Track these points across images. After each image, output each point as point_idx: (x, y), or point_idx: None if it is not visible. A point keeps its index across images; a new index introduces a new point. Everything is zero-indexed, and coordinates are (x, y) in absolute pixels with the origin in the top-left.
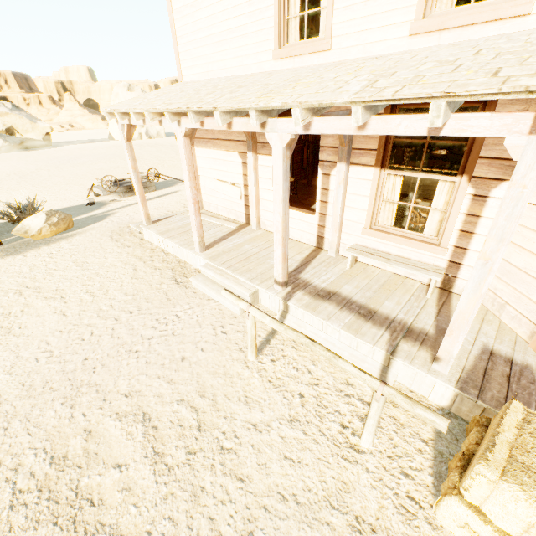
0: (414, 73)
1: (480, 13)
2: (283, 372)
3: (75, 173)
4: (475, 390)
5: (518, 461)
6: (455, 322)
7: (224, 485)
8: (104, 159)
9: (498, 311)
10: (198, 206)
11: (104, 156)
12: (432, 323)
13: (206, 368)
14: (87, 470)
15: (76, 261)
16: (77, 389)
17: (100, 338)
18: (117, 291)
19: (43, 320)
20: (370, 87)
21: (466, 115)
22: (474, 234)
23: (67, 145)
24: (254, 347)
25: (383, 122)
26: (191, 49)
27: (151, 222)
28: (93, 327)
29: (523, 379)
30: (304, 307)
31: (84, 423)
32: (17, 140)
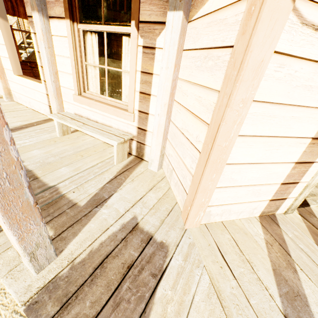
0: None
1: None
2: None
3: None
4: (55, 306)
5: None
6: None
7: None
8: None
9: (170, 177)
10: None
11: None
12: (93, 192)
13: None
14: None
15: None
16: None
17: None
18: None
19: None
20: None
21: None
22: (151, 95)
23: None
24: None
25: None
26: None
27: None
28: None
29: (146, 270)
30: None
31: None
32: None
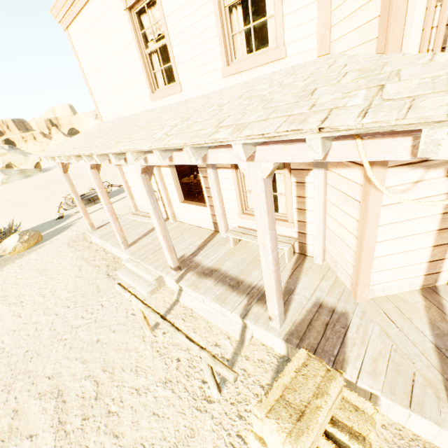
0: (197, 118)
1: (257, 60)
2: (170, 341)
3: (54, 193)
4: (297, 340)
5: (285, 399)
6: (267, 290)
7: (103, 442)
8: (78, 177)
9: (335, 268)
10: (115, 216)
11: (79, 174)
12: (283, 286)
13: (113, 347)
14: (8, 442)
15: (38, 269)
16: (15, 377)
17: (41, 332)
18: (62, 290)
19: (3, 323)
20: (165, 134)
21: (215, 150)
22: (306, 210)
23: (54, 169)
24: (146, 325)
25: (179, 156)
26: (102, 99)
27: (95, 228)
28: (38, 324)
29: (337, 325)
30: (189, 286)
31: (14, 404)
32: (14, 172)
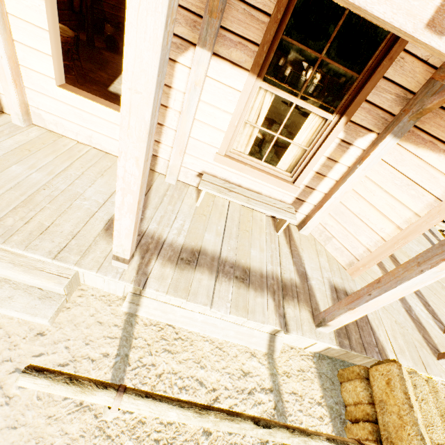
0: None
1: None
2: None
3: None
4: (346, 340)
5: (436, 443)
6: (365, 306)
7: None
8: None
9: (324, 241)
10: None
11: None
12: (294, 269)
13: None
14: None
15: None
16: None
17: None
18: None
19: None
20: None
21: None
22: (326, 177)
23: None
24: None
25: None
26: None
27: None
28: None
29: None
30: (173, 292)
31: None
32: None
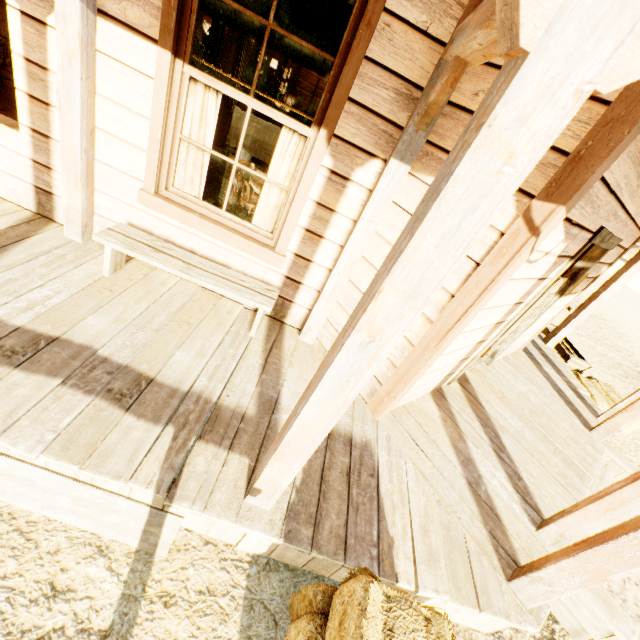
0: None
1: None
2: None
3: None
4: (309, 528)
5: None
6: (291, 442)
7: None
8: None
9: None
10: None
11: None
12: (254, 391)
13: None
14: None
15: None
16: None
17: None
18: None
19: None
20: None
21: None
22: (323, 238)
23: None
24: None
25: None
26: None
27: None
28: None
29: (363, 473)
30: None
31: None
32: None
